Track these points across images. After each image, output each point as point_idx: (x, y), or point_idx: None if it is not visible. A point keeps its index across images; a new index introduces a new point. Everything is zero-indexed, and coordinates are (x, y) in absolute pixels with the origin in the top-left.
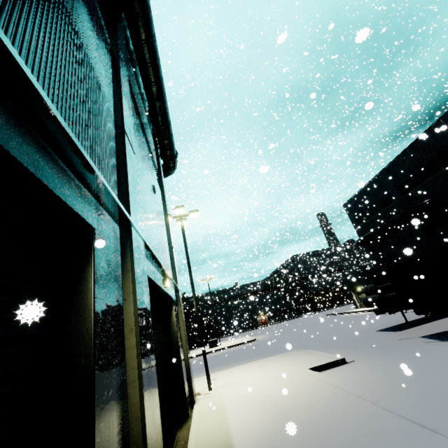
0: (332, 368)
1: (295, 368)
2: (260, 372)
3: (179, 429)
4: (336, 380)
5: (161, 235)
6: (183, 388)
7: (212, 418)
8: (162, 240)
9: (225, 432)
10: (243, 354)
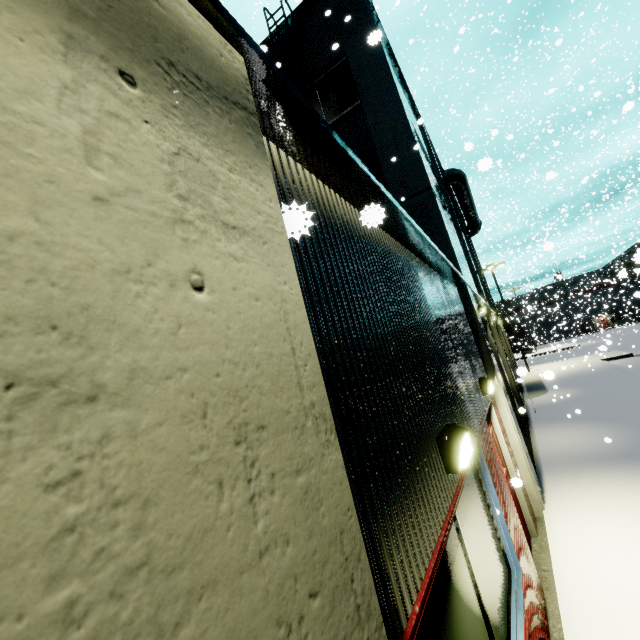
0: (619, 359)
1: (590, 360)
2: (565, 363)
3: None
4: (606, 362)
5: None
6: None
7: (531, 376)
8: None
9: (537, 377)
10: (559, 357)
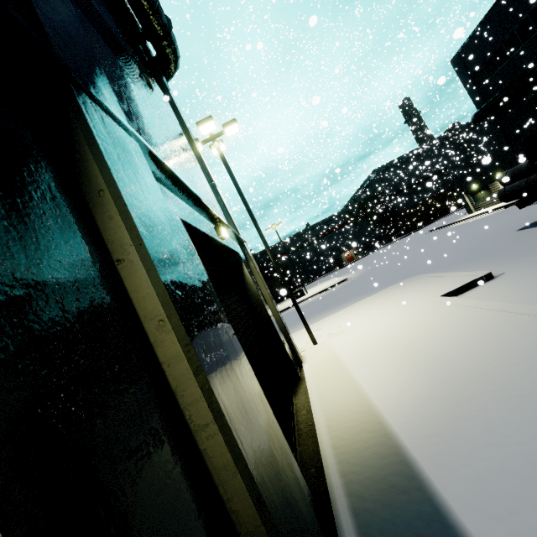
0: (473, 289)
1: (419, 299)
2: (371, 312)
3: (294, 395)
4: (497, 303)
5: (190, 166)
6: (285, 353)
7: (332, 378)
8: (195, 174)
9: (357, 395)
10: (339, 297)
